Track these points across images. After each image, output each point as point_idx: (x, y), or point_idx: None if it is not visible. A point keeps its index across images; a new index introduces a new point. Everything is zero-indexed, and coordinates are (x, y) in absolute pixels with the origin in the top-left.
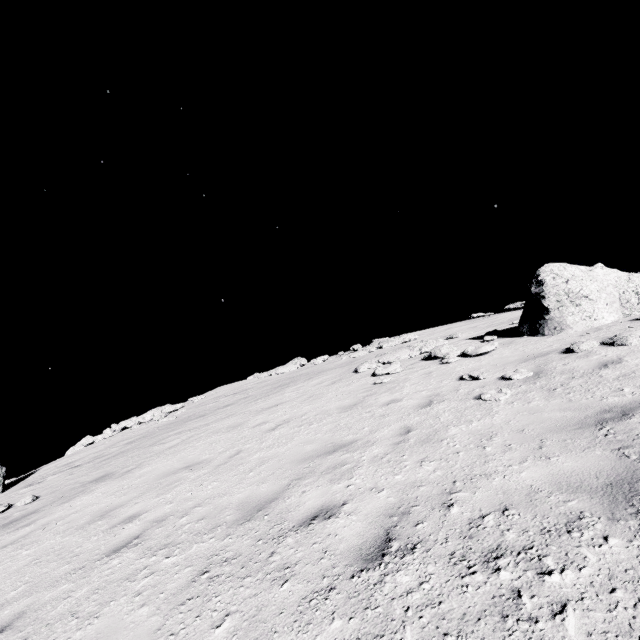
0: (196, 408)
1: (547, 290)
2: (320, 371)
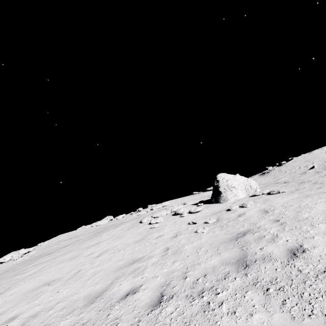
0: (44, 249)
1: (220, 184)
2: (121, 223)
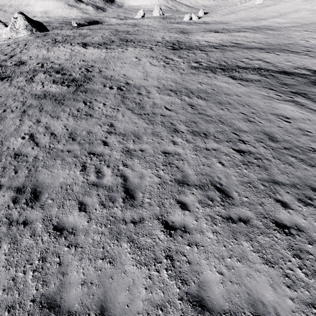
0: None
1: None
2: None
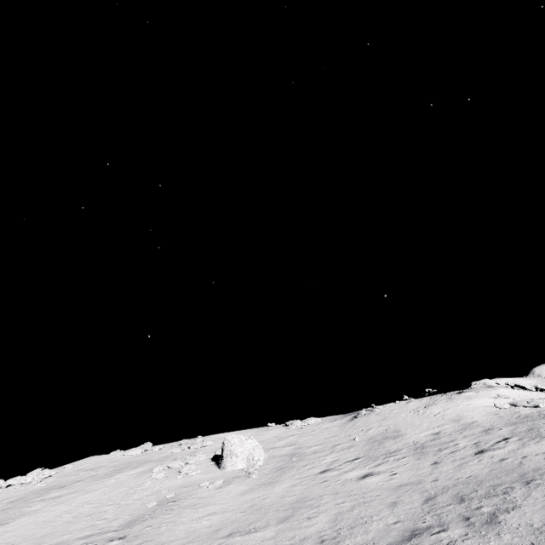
0: (63, 478)
1: (225, 447)
2: (146, 461)
